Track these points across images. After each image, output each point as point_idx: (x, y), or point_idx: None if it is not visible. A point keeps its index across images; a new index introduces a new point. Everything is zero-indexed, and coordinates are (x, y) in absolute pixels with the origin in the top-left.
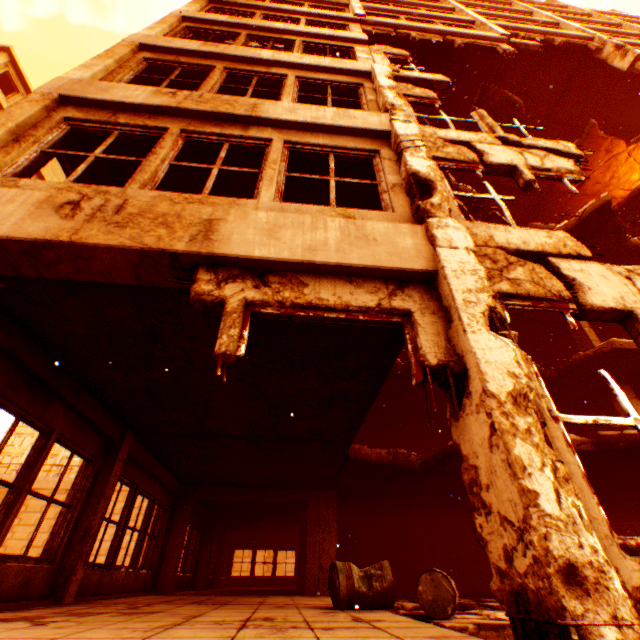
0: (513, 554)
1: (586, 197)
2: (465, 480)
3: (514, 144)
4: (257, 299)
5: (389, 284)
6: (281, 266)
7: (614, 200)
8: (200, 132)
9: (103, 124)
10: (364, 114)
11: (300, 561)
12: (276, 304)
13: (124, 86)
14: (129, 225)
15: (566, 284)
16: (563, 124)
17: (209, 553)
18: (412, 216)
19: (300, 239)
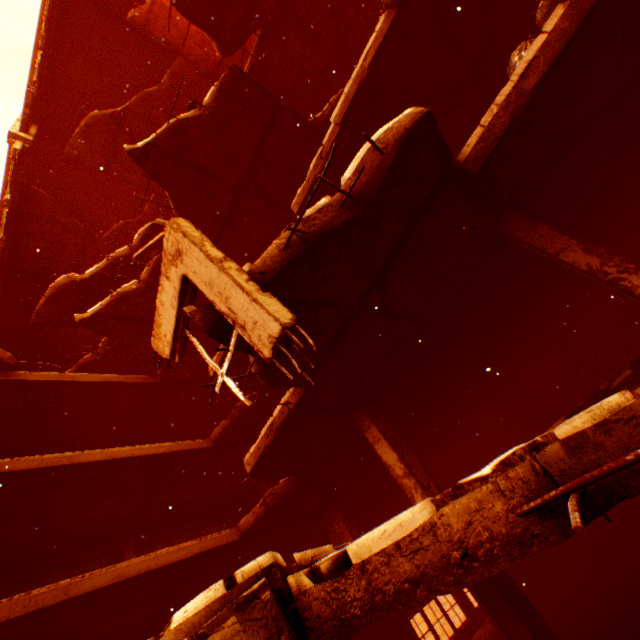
0: None
1: None
2: None
3: None
4: None
5: None
6: None
7: None
8: None
9: None
10: None
11: None
12: None
13: None
14: None
15: None
16: None
17: None
18: None
19: None
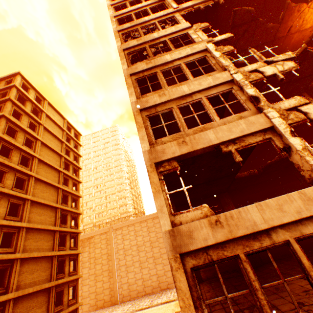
0: (310, 175)
1: (292, 35)
2: (295, 167)
3: (270, 62)
4: (237, 147)
5: (262, 132)
6: (237, 138)
7: (306, 30)
8: (181, 104)
9: (155, 113)
10: (220, 74)
11: None
12: (240, 147)
13: (149, 97)
14: (200, 142)
15: (304, 114)
16: (272, 3)
17: None
18: (256, 109)
19: (237, 130)
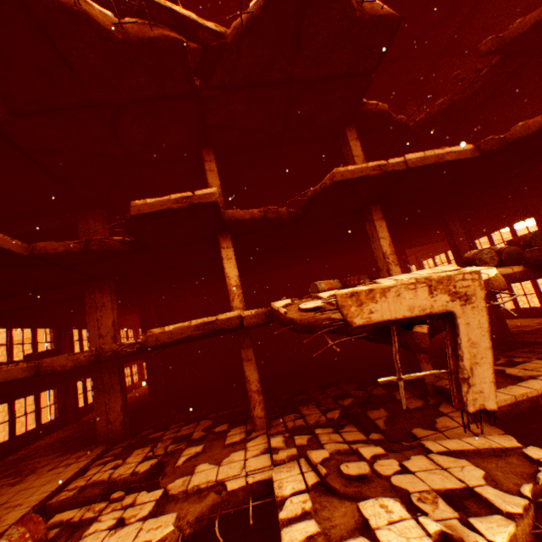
0: None
1: None
2: None
3: None
4: None
5: None
6: None
7: None
8: None
9: None
10: None
11: (149, 386)
12: None
13: None
14: None
15: None
16: None
17: (74, 399)
18: None
19: None
